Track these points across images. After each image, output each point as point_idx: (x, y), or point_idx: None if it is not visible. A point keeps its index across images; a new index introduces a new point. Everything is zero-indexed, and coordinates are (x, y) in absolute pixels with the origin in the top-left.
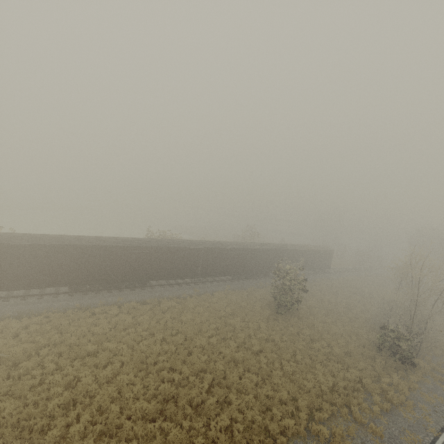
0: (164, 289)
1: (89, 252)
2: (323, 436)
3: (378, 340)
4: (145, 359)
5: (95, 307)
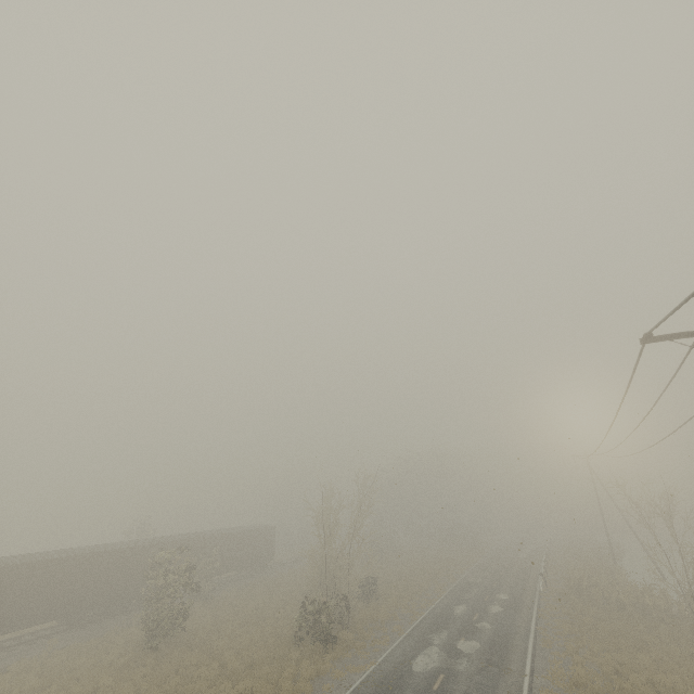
0: None
1: None
2: None
3: (295, 624)
4: None
5: None
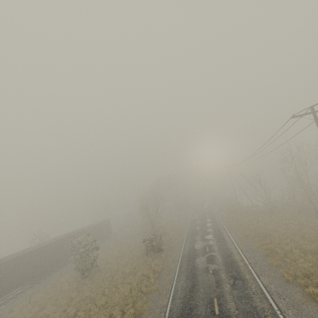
0: None
1: None
2: (132, 315)
3: (145, 249)
4: None
5: None
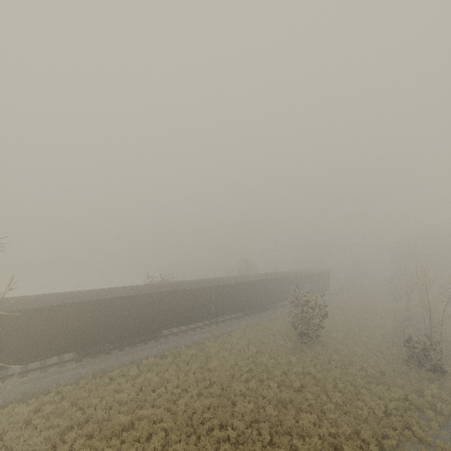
0: (178, 337)
1: (99, 307)
2: None
3: (404, 353)
4: (188, 420)
5: (110, 371)
